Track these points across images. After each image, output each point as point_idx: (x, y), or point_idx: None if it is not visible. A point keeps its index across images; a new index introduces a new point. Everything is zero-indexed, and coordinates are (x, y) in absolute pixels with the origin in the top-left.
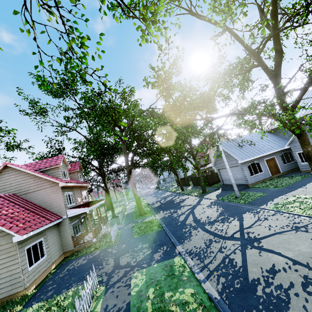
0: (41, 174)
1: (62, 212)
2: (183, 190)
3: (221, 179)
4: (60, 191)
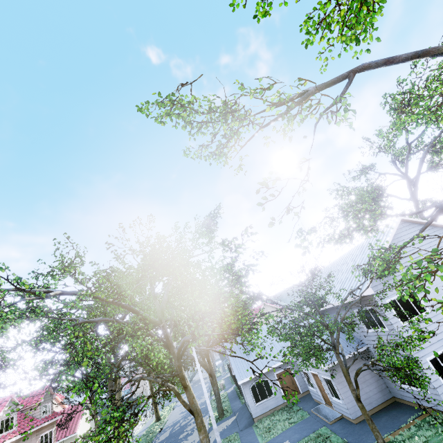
0: None
1: None
2: None
3: (242, 393)
4: None
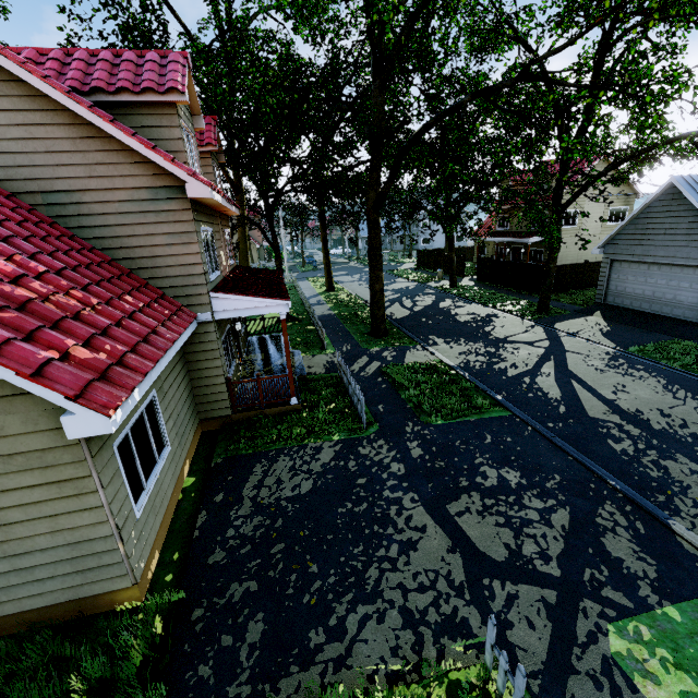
0: (103, 118)
1: (196, 298)
2: (454, 287)
3: (603, 287)
4: (186, 218)
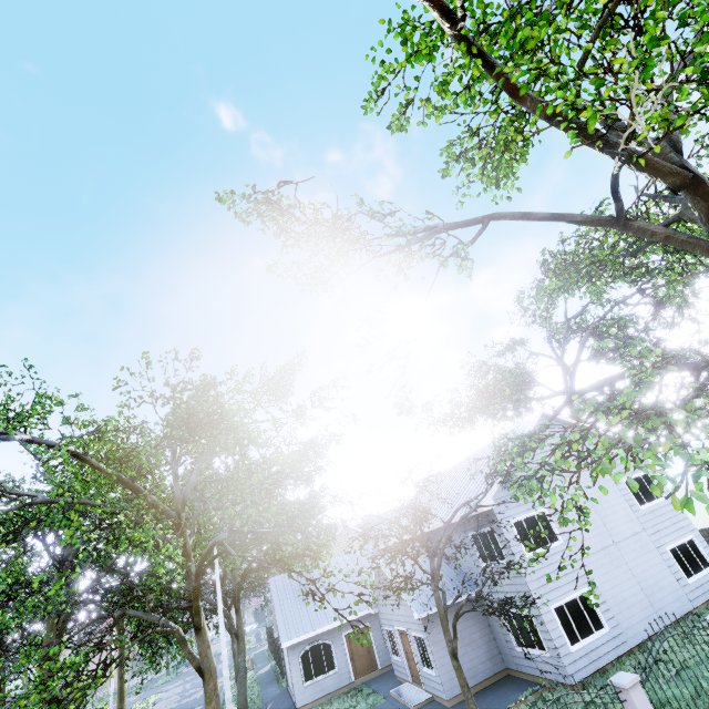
0: None
1: None
2: None
3: (284, 669)
4: None
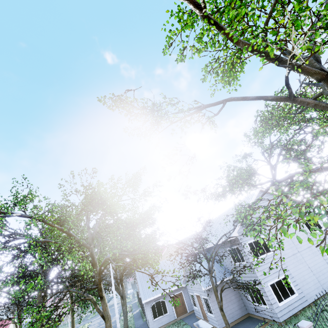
0: None
1: None
2: None
3: (144, 312)
4: None
